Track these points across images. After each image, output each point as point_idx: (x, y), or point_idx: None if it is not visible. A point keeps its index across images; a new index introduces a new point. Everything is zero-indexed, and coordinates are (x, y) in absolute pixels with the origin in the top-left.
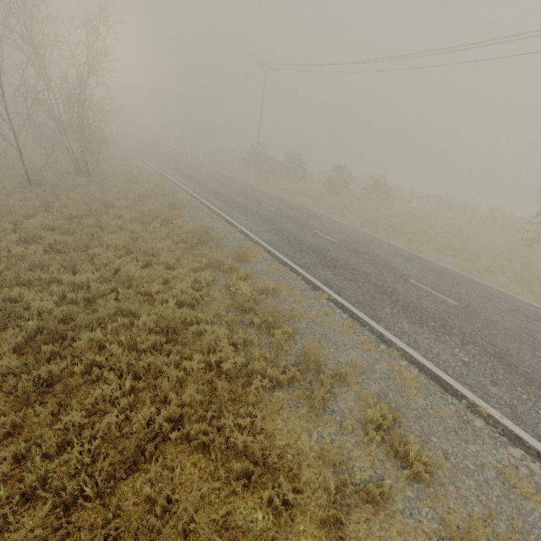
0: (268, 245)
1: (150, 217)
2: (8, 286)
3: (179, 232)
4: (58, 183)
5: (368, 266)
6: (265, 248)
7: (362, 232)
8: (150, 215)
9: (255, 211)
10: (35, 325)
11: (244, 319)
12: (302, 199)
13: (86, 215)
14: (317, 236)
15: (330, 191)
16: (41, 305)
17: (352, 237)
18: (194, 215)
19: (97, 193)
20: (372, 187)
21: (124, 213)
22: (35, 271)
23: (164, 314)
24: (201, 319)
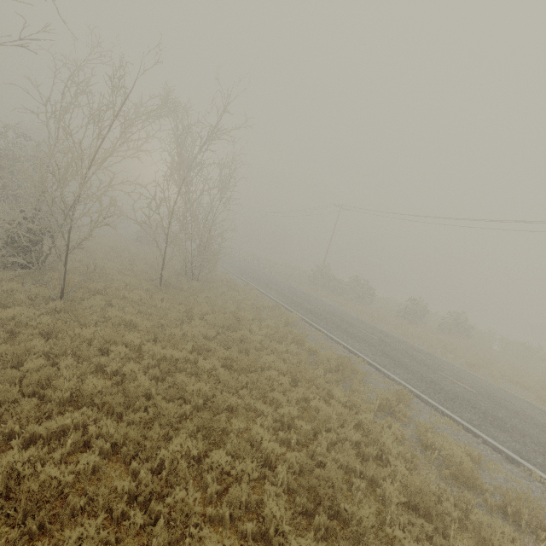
0: (411, 386)
1: (281, 335)
2: (217, 410)
3: (322, 359)
4: (179, 284)
5: (542, 434)
6: (411, 391)
7: (484, 380)
8: (278, 333)
9: (363, 339)
10: (284, 477)
11: (478, 502)
12: (386, 327)
13: (226, 325)
14: (449, 380)
15: (407, 320)
16: (274, 447)
17: (484, 387)
18: (309, 335)
19: (220, 300)
20: (452, 323)
21: (254, 326)
22: (231, 394)
23: (406, 484)
24: (433, 493)
